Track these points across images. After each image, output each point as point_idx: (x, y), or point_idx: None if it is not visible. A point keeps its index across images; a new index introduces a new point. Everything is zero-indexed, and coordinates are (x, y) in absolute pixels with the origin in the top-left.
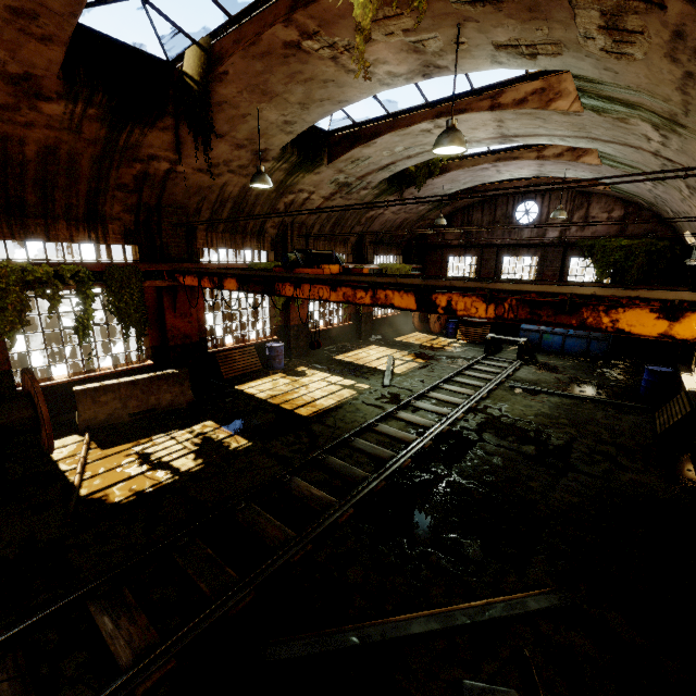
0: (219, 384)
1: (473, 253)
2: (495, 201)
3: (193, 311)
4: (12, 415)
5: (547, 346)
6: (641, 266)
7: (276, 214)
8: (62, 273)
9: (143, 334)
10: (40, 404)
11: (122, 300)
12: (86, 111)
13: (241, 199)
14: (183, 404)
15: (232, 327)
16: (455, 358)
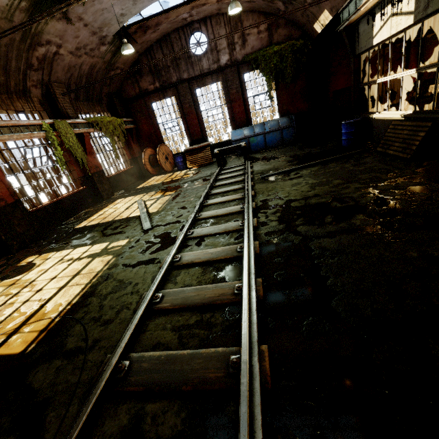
0: None
1: (170, 94)
2: (169, 39)
3: None
4: None
5: (255, 147)
6: (292, 65)
7: None
8: None
9: None
10: None
11: None
12: None
13: None
14: None
15: None
16: (198, 179)
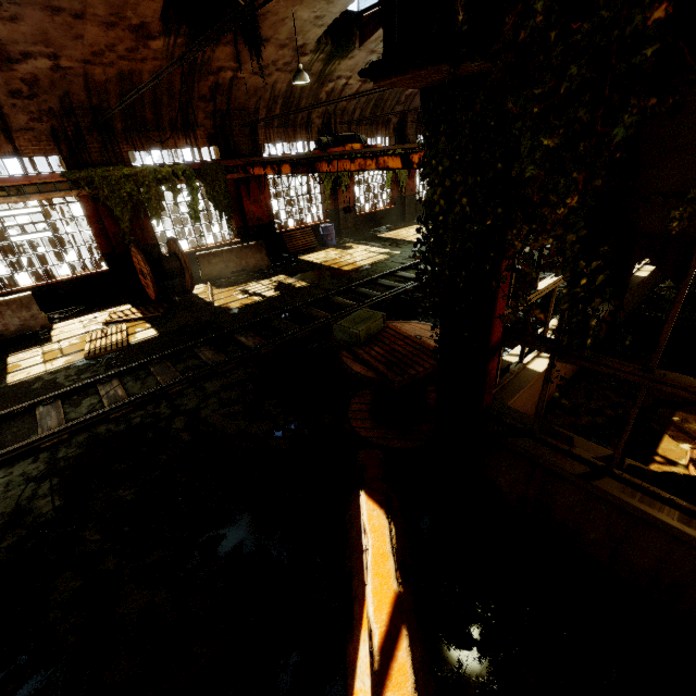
0: (286, 256)
1: None
2: None
3: (262, 198)
4: (170, 265)
5: None
6: None
7: (320, 104)
8: (176, 172)
9: (231, 216)
10: (184, 256)
11: (214, 190)
12: (176, 41)
13: (289, 94)
14: (263, 266)
15: (292, 212)
16: None
